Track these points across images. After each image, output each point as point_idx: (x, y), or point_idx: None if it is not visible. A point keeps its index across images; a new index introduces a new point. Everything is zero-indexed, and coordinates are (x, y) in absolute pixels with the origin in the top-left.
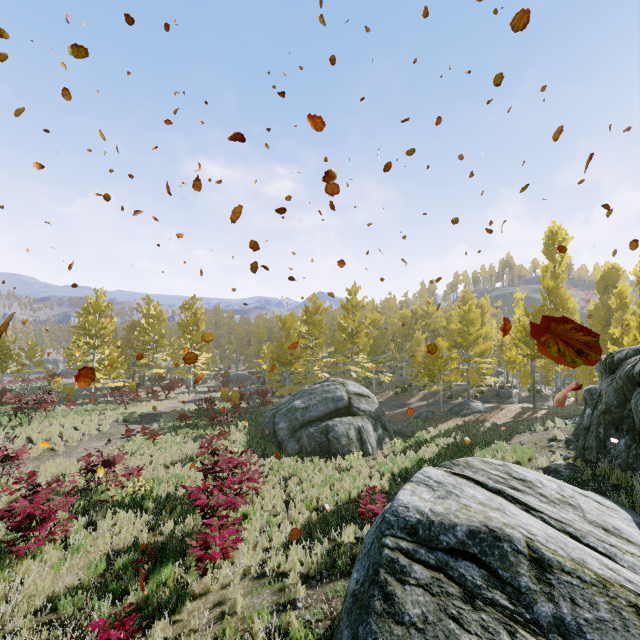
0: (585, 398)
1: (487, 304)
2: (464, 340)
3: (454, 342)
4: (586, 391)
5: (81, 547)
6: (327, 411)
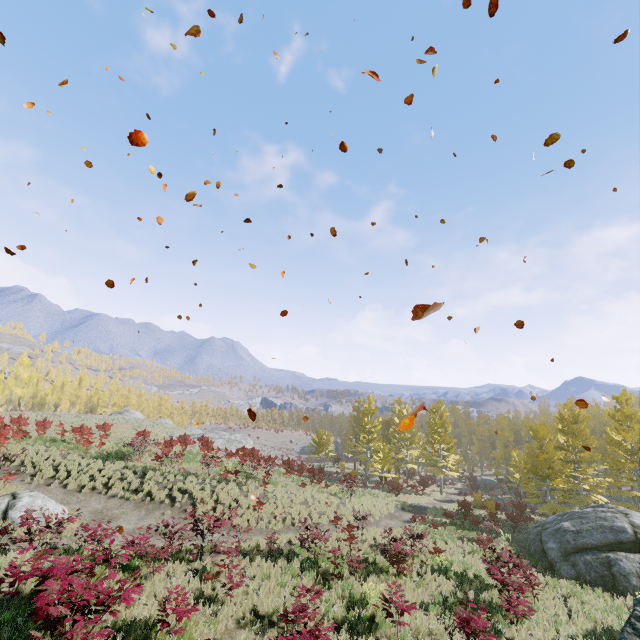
0: None
1: None
2: None
3: None
4: None
5: (422, 584)
6: (605, 541)
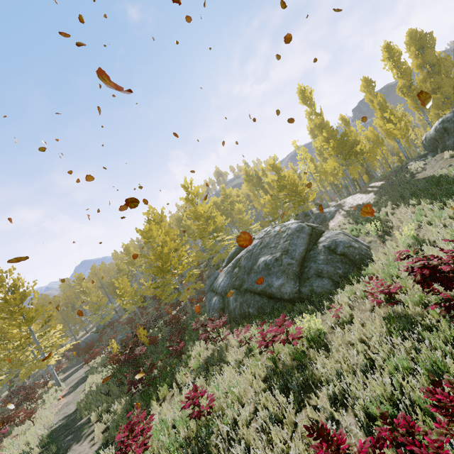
0: (443, 127)
1: (258, 172)
2: (284, 182)
3: (279, 187)
4: (439, 124)
5: None
6: (306, 240)
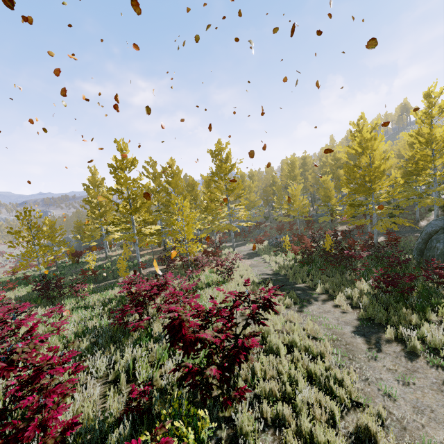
0: None
1: None
2: None
3: None
4: None
5: None
6: None
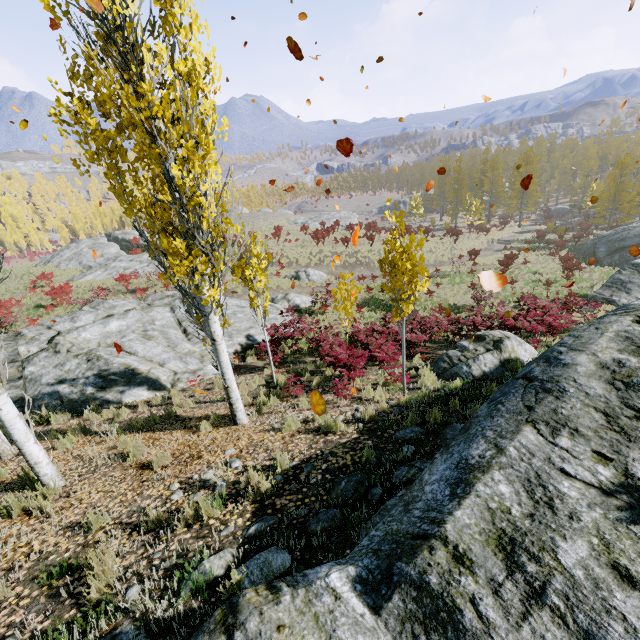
0: None
1: None
2: None
3: None
4: None
5: (517, 277)
6: (639, 241)
